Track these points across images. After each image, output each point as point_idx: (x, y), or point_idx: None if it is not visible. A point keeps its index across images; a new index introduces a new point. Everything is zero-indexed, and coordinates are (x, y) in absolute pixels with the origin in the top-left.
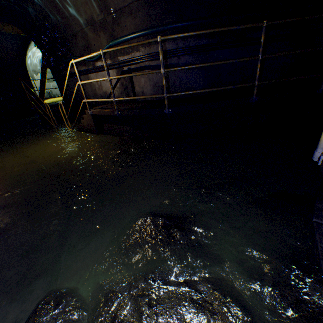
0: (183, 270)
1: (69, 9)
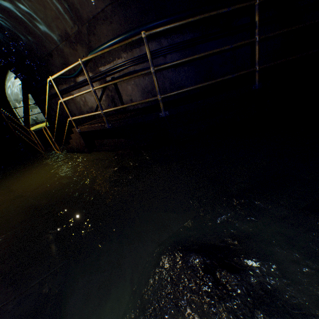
0: None
1: (40, 28)
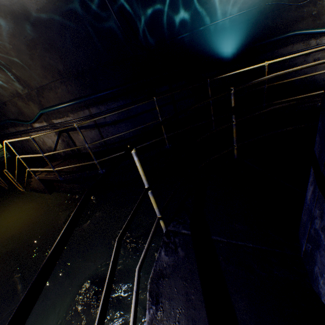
0: (105, 324)
1: None
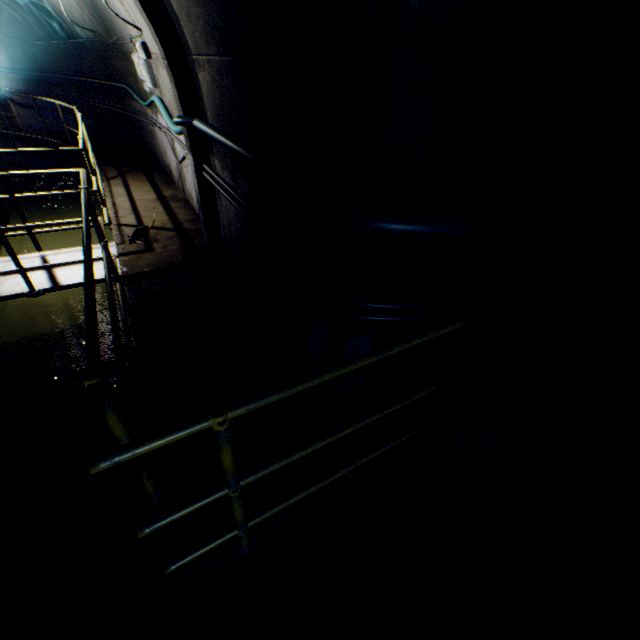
0: None
1: None
